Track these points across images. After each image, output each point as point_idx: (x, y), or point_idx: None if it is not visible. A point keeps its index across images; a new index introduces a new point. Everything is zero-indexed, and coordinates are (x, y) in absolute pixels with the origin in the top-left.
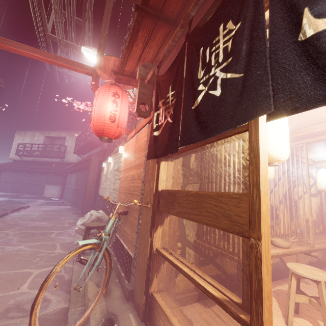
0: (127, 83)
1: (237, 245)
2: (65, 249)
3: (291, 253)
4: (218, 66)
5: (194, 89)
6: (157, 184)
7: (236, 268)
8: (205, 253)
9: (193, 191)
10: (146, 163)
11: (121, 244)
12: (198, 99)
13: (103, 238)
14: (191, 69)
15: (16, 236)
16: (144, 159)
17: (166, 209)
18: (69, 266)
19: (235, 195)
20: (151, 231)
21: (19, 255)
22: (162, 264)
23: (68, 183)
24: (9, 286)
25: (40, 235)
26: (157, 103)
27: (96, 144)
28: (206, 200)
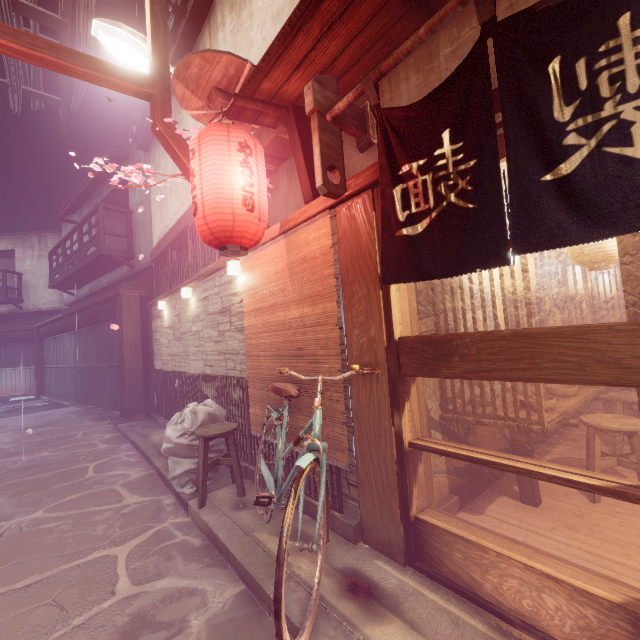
0: (252, 120)
1: (536, 406)
2: (144, 492)
3: (581, 402)
4: (628, 101)
5: (551, 142)
6: (390, 329)
7: (509, 443)
8: (453, 432)
9: (505, 331)
10: (343, 290)
11: (293, 453)
12: (571, 163)
13: (321, 448)
14: (528, 100)
15: (2, 497)
16: (334, 284)
17: (425, 371)
18: (181, 521)
19: (627, 327)
20: (392, 414)
21: (49, 533)
22: (419, 465)
23: (51, 358)
24: (88, 594)
25: (59, 479)
26: (395, 167)
27: (113, 262)
28: (548, 342)
